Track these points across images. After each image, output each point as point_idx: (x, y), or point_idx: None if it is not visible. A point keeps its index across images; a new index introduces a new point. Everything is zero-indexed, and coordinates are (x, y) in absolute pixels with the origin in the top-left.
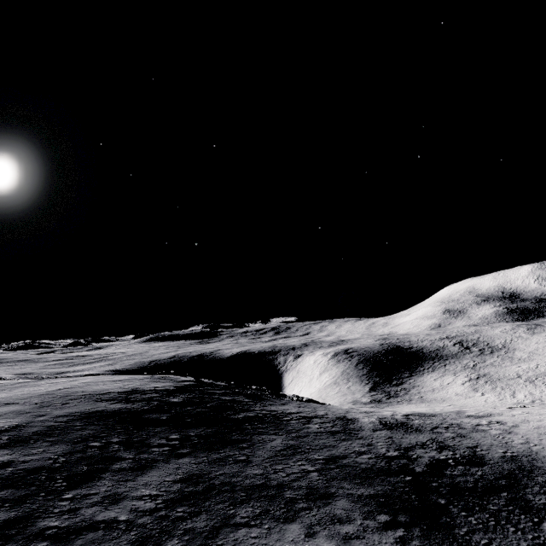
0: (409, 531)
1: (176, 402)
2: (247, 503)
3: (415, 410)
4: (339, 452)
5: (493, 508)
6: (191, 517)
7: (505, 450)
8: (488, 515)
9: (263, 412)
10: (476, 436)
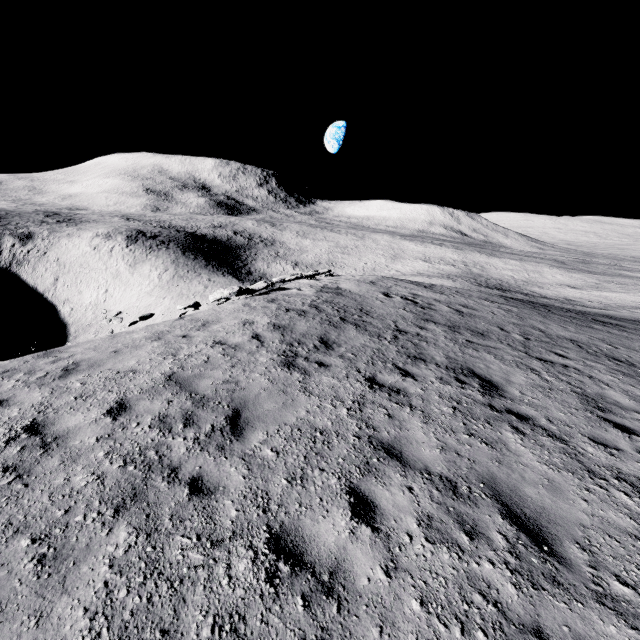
0: None
1: None
2: None
3: None
4: None
5: None
6: None
7: None
8: None
9: None
10: None
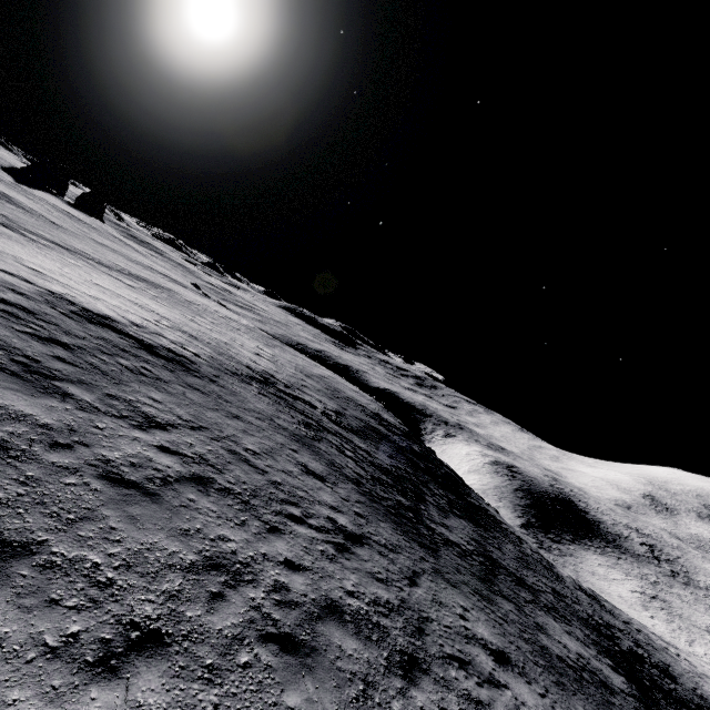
0: (628, 682)
1: (417, 451)
2: (521, 587)
3: None
4: (558, 589)
5: None
6: (497, 574)
7: (695, 687)
8: None
9: (482, 506)
10: (667, 657)
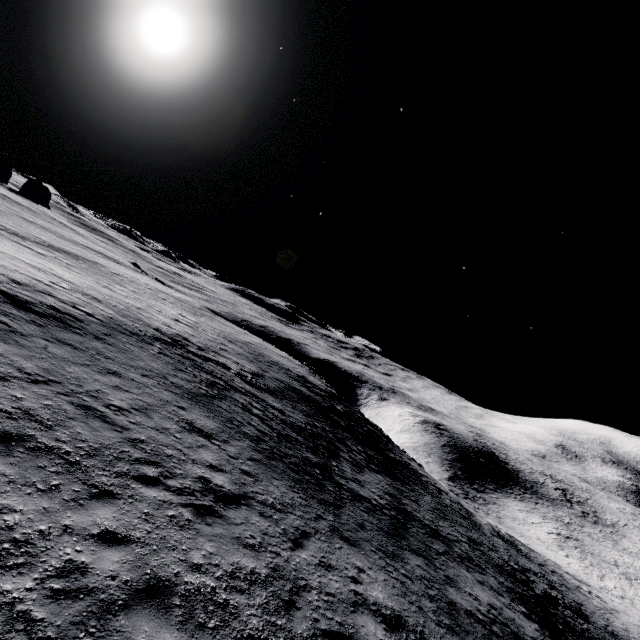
0: (542, 629)
1: (340, 410)
2: (435, 539)
3: None
4: (475, 538)
5: None
6: (409, 527)
7: (606, 623)
8: None
9: (403, 461)
10: (580, 596)
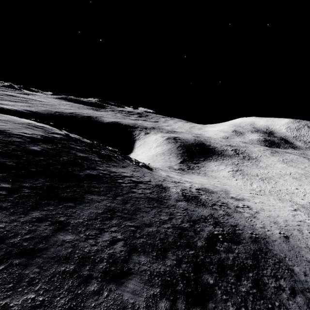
0: None
1: (33, 150)
2: (34, 285)
3: (200, 180)
4: (148, 220)
5: (243, 290)
6: None
7: (252, 231)
8: (240, 299)
9: (104, 172)
10: (236, 216)
